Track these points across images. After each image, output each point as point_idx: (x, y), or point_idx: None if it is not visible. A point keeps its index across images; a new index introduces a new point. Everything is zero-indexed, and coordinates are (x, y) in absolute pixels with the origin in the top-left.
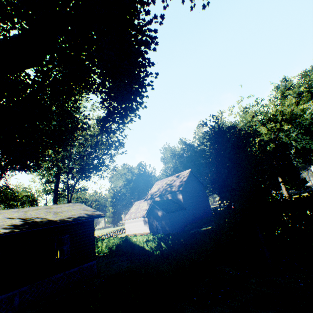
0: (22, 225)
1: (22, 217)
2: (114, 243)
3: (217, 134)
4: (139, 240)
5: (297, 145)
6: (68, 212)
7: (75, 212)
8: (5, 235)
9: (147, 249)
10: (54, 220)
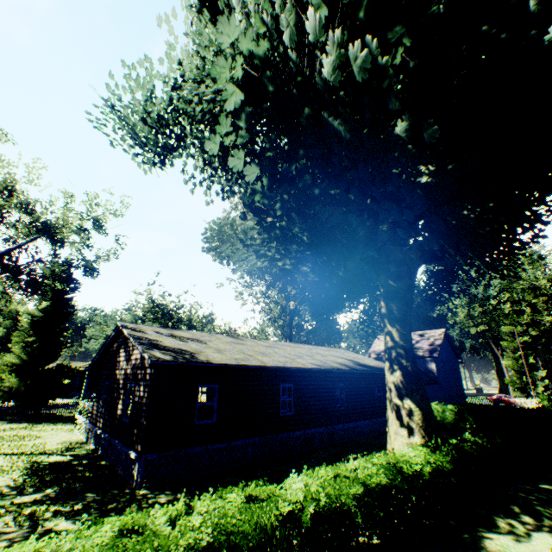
0: (361, 365)
1: (341, 357)
2: None
3: None
4: None
5: None
6: (367, 361)
7: (372, 361)
8: (352, 372)
9: (441, 419)
10: (376, 367)
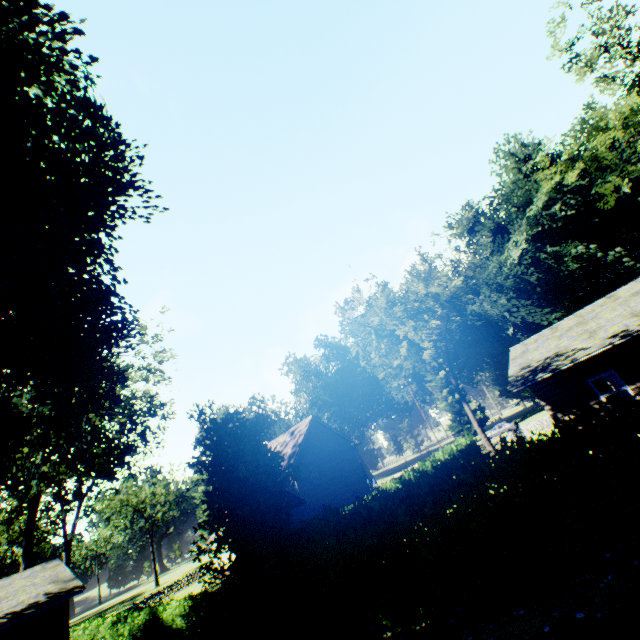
0: None
1: None
2: (139, 624)
3: (209, 431)
4: (170, 615)
5: (512, 320)
6: (14, 598)
7: (28, 594)
8: None
9: None
10: None
